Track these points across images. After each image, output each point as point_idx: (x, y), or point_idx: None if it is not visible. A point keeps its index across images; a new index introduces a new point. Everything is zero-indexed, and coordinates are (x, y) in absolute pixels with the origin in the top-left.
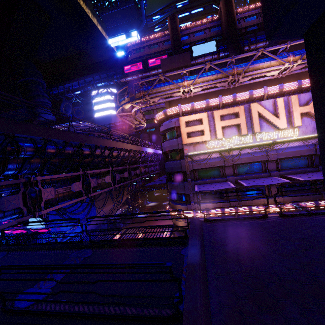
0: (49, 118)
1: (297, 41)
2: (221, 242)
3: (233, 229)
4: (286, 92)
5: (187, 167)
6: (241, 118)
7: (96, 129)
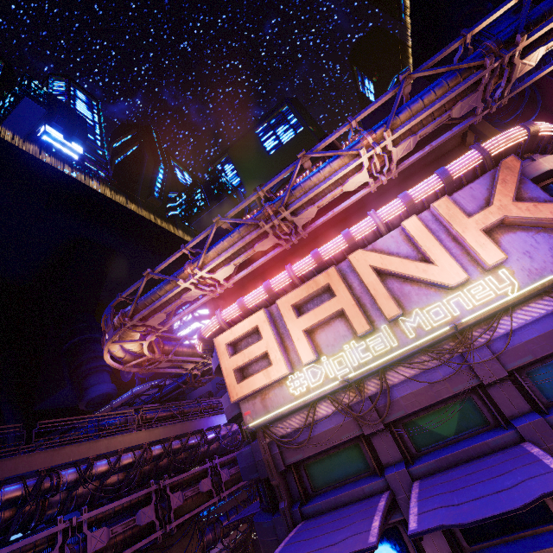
0: (102, 392)
1: (366, 109)
2: None
3: None
4: (425, 203)
5: (268, 464)
6: (341, 295)
7: (149, 395)
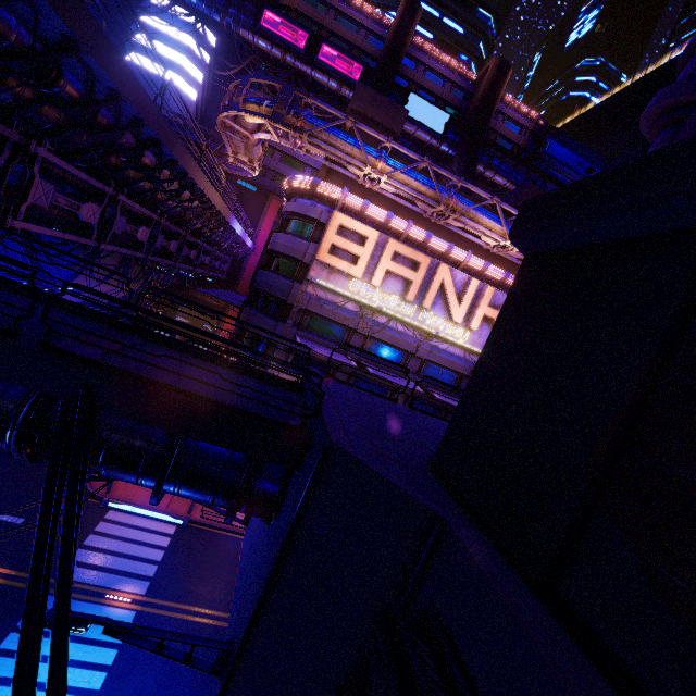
0: None
1: None
2: (348, 399)
3: (361, 396)
4: (486, 277)
5: (298, 300)
6: (419, 275)
7: None
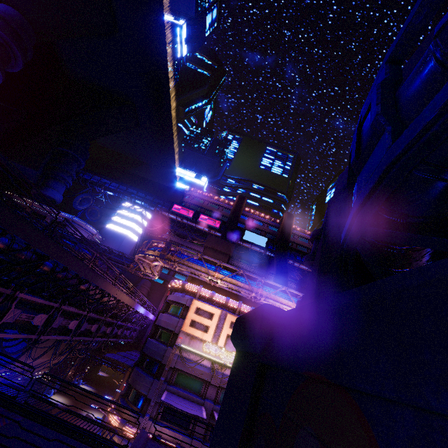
0: (54, 197)
1: None
2: None
3: None
4: None
5: (169, 360)
6: None
7: (100, 247)
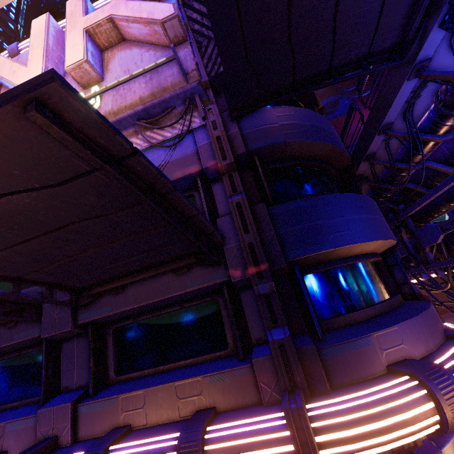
0: None
1: None
2: None
3: None
4: None
5: None
6: None
7: None
